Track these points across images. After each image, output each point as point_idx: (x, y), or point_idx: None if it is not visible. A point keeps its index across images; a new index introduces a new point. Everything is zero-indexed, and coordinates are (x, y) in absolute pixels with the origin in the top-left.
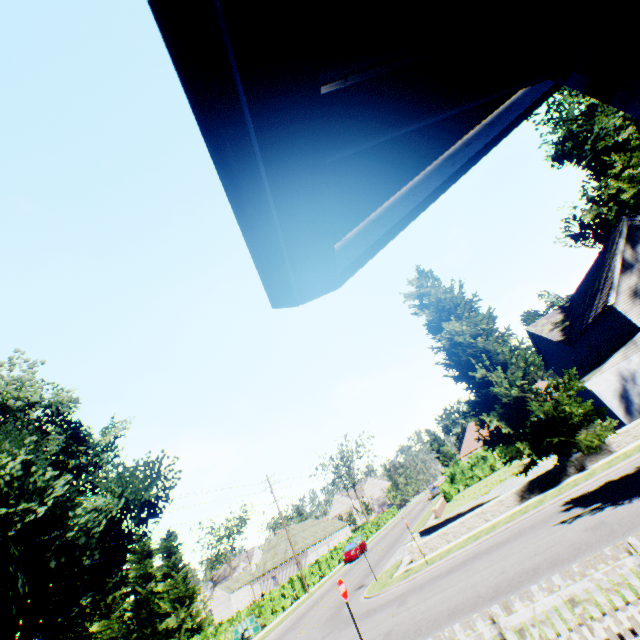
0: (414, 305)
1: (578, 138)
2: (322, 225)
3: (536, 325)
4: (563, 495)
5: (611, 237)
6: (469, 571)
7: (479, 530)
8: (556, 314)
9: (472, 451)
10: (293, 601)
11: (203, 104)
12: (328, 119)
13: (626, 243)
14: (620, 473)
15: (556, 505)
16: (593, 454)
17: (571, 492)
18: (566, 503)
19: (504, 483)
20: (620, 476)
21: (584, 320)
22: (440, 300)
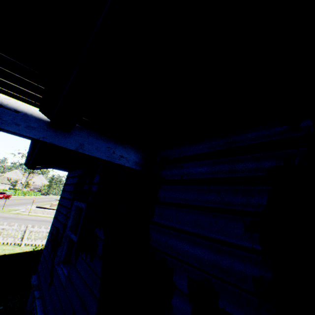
0: None
1: None
2: (33, 169)
3: None
4: None
5: None
6: (39, 223)
7: None
8: None
9: None
10: None
11: (26, 163)
12: (39, 165)
13: None
14: None
15: None
16: None
17: None
18: None
19: None
20: None
21: None
22: None
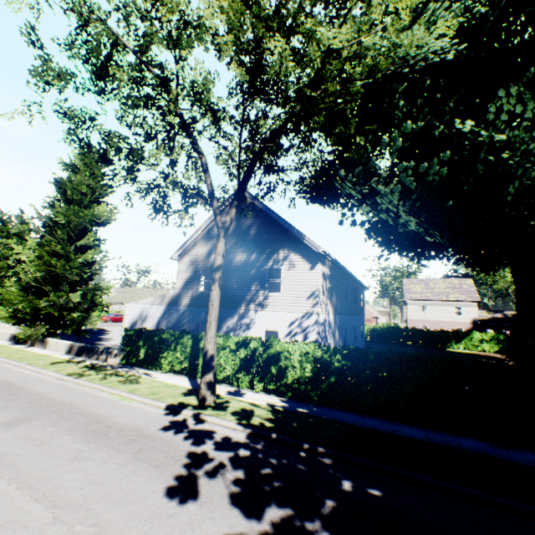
0: None
1: None
2: None
3: None
4: None
5: None
6: None
7: None
8: None
9: None
10: None
11: None
12: None
13: None
14: None
15: None
16: (41, 343)
17: None
18: None
19: None
20: None
21: None
22: (60, 181)
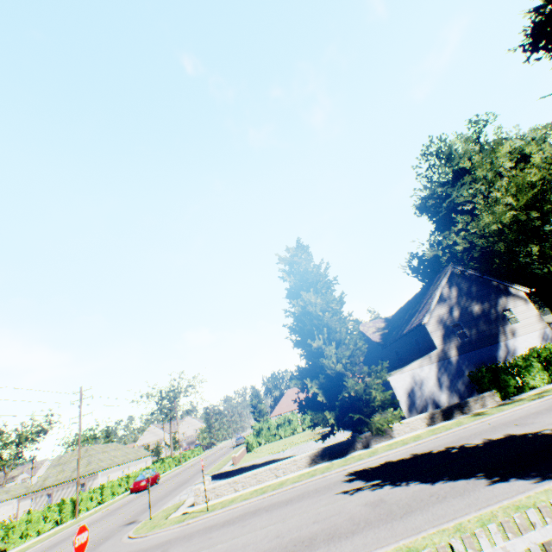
0: (284, 270)
1: (439, 198)
2: None
3: (365, 325)
4: (349, 466)
5: (438, 275)
6: (246, 527)
7: (268, 484)
8: (381, 322)
9: (282, 413)
10: (55, 526)
11: None
12: None
13: (447, 282)
14: (398, 456)
15: (341, 474)
16: (379, 436)
17: (356, 465)
18: (350, 474)
19: (300, 445)
20: (398, 459)
21: (400, 331)
22: (307, 272)
